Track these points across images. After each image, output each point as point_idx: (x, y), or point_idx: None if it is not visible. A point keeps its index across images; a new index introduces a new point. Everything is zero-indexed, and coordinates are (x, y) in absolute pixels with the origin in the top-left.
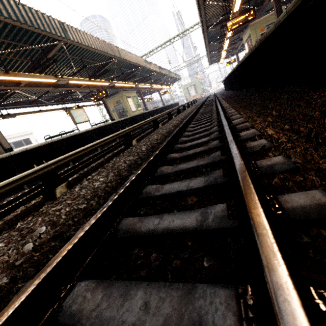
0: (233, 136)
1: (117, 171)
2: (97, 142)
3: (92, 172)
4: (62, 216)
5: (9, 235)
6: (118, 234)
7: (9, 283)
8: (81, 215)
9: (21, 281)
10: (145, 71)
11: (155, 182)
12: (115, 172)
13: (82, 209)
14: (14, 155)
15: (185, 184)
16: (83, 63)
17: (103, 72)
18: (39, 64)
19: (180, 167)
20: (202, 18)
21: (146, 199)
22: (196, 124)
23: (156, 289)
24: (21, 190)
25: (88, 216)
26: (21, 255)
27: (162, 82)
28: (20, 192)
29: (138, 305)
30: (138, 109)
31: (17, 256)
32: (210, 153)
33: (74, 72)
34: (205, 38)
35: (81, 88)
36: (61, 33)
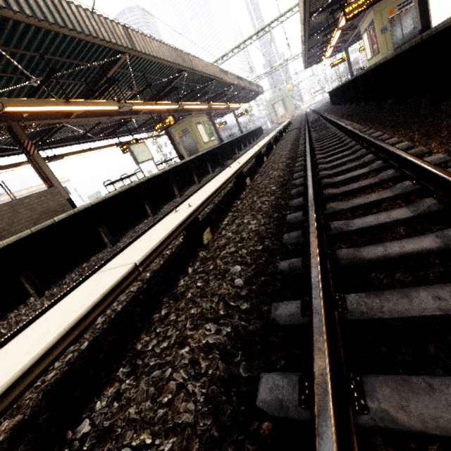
0: (428, 162)
1: (264, 213)
2: (223, 181)
3: (219, 218)
4: (246, 257)
5: (191, 278)
6: (341, 263)
7: (252, 307)
8: (267, 255)
9: (264, 305)
10: (219, 84)
11: (329, 220)
12: (262, 214)
13: (260, 250)
14: (92, 206)
15: (383, 217)
16: (146, 81)
17: (169, 91)
18: (97, 87)
19: (355, 202)
20: (305, 3)
21: (337, 235)
22: (323, 153)
23: (438, 288)
24: (103, 248)
25: (275, 255)
26: (238, 288)
27: (240, 99)
28: (104, 251)
29: (429, 299)
30: (211, 139)
31: (235, 289)
32: (385, 185)
33: (132, 93)
34: (304, 31)
35: (140, 115)
36: (127, 42)
